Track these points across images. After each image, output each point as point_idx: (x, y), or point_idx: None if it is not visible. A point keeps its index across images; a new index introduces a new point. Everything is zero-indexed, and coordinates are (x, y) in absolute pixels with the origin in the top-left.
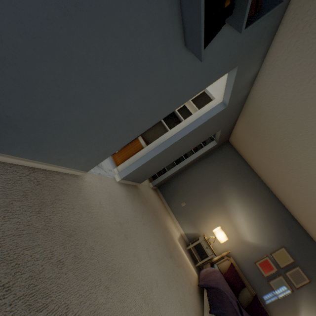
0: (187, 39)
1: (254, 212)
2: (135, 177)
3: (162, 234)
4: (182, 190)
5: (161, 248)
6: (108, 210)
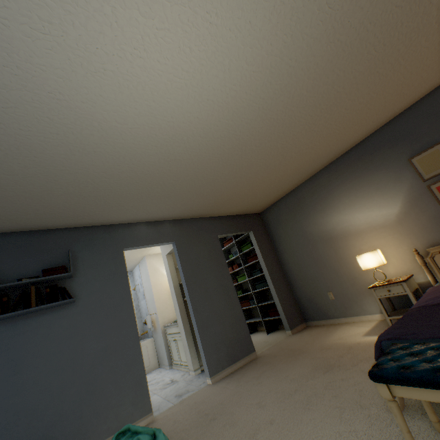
0: (67, 303)
1: (348, 197)
2: (226, 357)
3: (309, 362)
4: (311, 288)
5: (300, 378)
6: (187, 417)
